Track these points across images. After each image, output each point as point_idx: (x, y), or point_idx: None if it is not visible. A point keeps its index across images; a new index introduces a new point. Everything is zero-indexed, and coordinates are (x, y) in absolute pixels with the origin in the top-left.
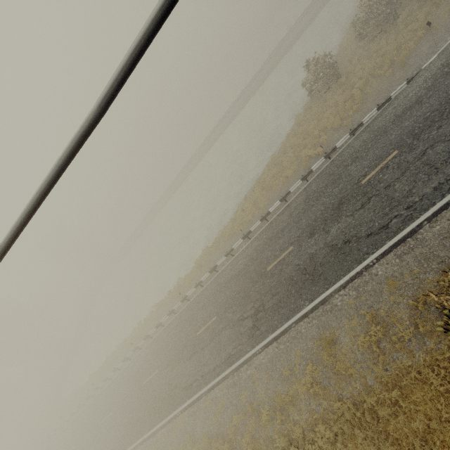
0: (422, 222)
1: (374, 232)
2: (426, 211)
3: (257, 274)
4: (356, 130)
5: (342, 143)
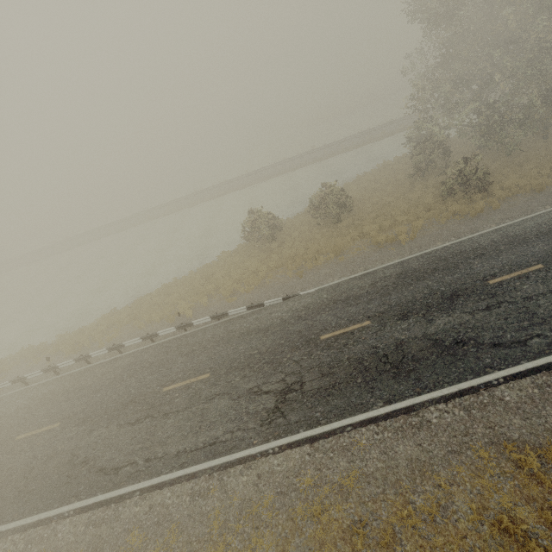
0: (136, 491)
1: (107, 469)
2: (150, 478)
3: (6, 436)
4: (220, 317)
5: (200, 322)
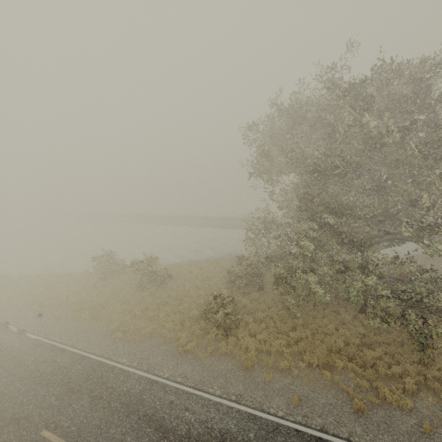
0: None
1: None
2: None
3: None
4: None
5: None
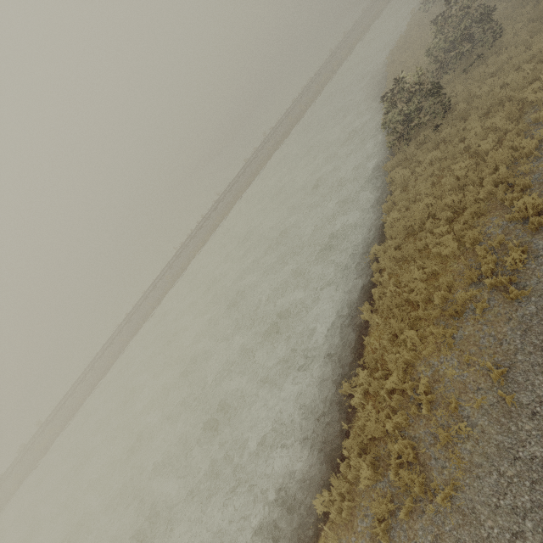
0: None
1: None
2: None
3: None
4: None
5: None
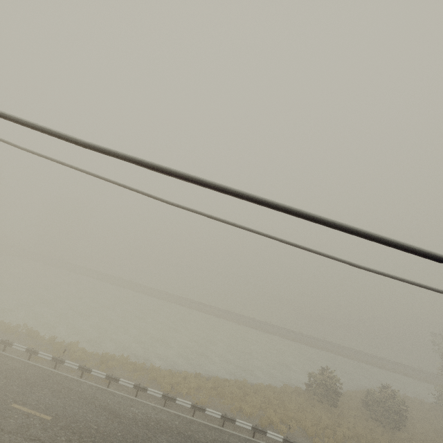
0: None
1: None
2: None
3: (134, 442)
4: None
5: None
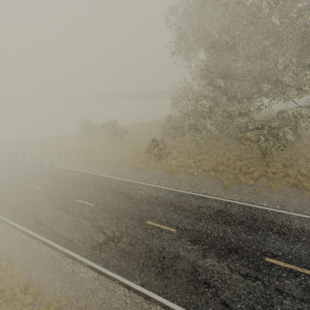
0: None
1: None
2: None
3: None
4: (33, 160)
5: (28, 158)
